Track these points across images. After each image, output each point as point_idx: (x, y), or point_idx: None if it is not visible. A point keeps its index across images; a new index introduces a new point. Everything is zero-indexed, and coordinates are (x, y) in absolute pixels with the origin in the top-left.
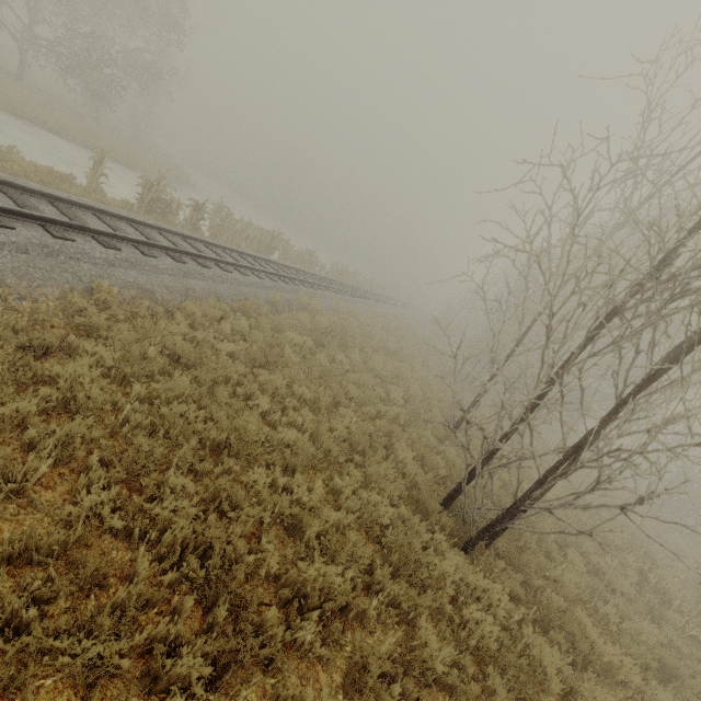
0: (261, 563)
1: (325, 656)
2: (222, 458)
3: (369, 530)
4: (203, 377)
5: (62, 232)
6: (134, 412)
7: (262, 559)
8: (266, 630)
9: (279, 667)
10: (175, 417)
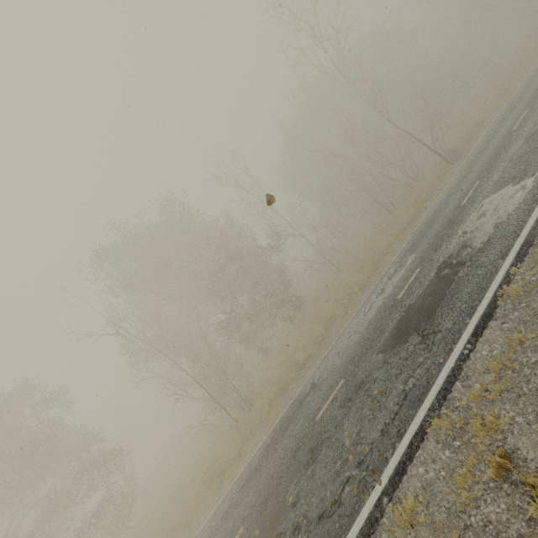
0: None
1: None
2: None
3: None
4: None
5: None
6: None
7: None
8: None
9: None
10: None
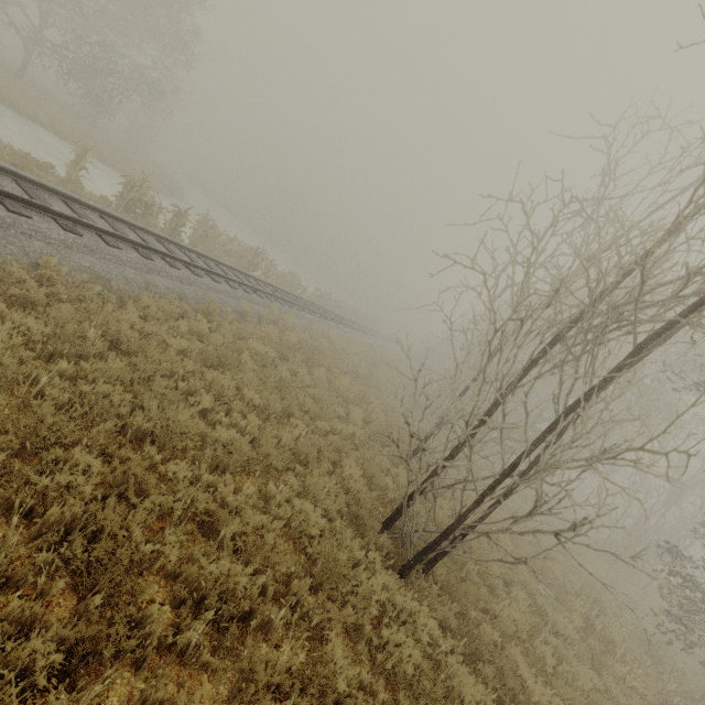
0: (160, 557)
1: (213, 664)
2: (144, 447)
3: (297, 541)
4: (142, 365)
5: (20, 208)
6: (52, 388)
7: (162, 552)
8: (147, 626)
9: (156, 671)
10: (98, 398)
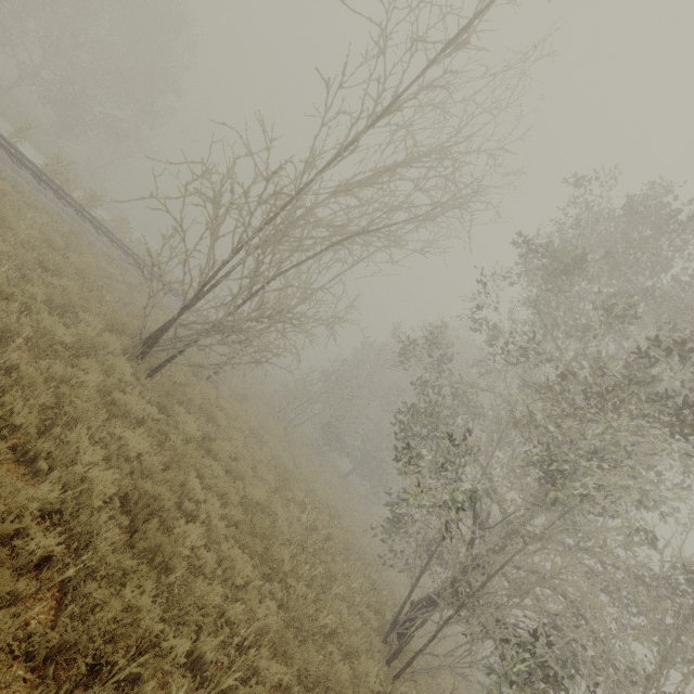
0: None
1: None
2: None
3: None
4: None
5: None
6: None
7: None
8: None
9: None
10: None
